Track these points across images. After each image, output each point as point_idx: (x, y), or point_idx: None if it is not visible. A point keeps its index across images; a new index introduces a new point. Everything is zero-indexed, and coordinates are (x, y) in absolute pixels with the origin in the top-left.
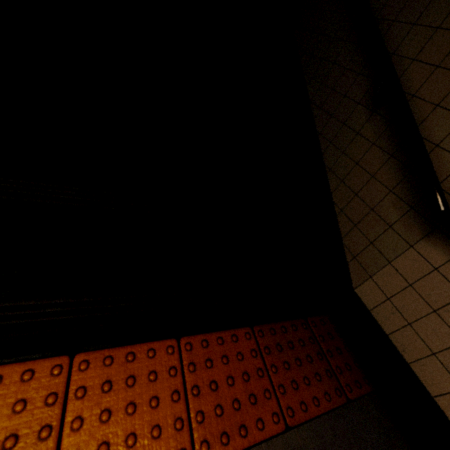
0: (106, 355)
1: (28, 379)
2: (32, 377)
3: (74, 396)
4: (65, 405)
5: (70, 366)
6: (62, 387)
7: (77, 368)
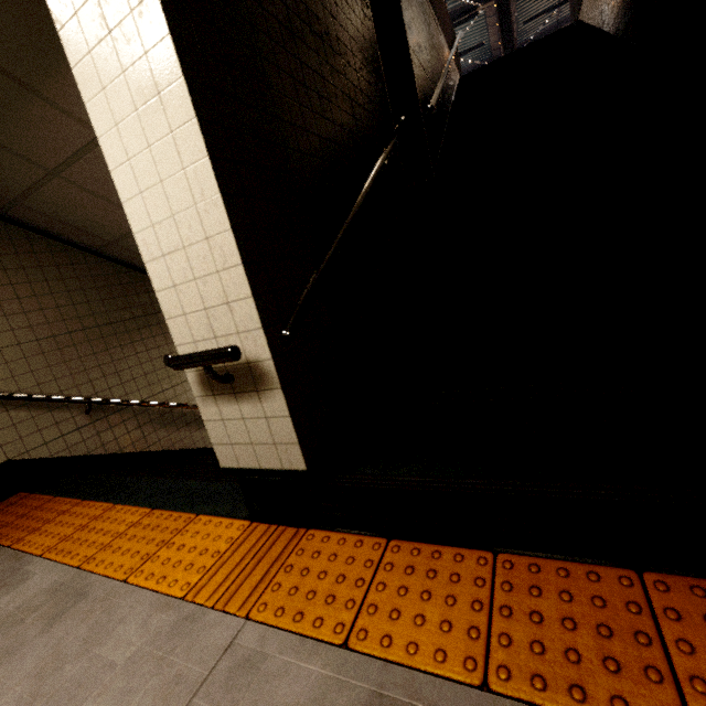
0: (691, 584)
1: (595, 580)
2: (598, 579)
3: (664, 615)
4: (654, 620)
5: (641, 582)
6: (640, 600)
7: (652, 586)
